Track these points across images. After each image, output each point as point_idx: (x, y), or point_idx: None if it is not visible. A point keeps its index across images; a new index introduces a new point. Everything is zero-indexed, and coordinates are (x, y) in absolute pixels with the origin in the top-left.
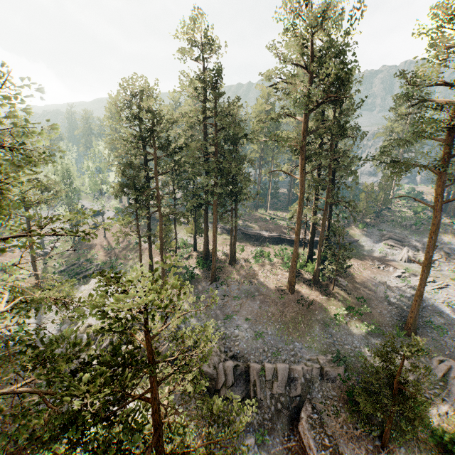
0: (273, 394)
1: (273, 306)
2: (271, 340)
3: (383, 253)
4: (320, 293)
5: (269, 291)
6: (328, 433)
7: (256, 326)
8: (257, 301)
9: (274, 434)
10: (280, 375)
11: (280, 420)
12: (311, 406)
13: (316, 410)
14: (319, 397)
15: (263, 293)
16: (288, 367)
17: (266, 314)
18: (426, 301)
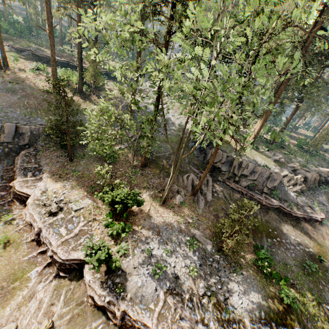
0: (2, 143)
1: (32, 100)
2: (16, 115)
3: (145, 88)
4: (81, 98)
5: (34, 91)
6: (37, 158)
7: (7, 108)
8: (19, 95)
9: (0, 165)
10: (7, 130)
11: (8, 158)
12: (34, 149)
13: (37, 150)
14: (42, 144)
15: (27, 92)
16: (16, 125)
17: (23, 104)
18: (149, 109)
